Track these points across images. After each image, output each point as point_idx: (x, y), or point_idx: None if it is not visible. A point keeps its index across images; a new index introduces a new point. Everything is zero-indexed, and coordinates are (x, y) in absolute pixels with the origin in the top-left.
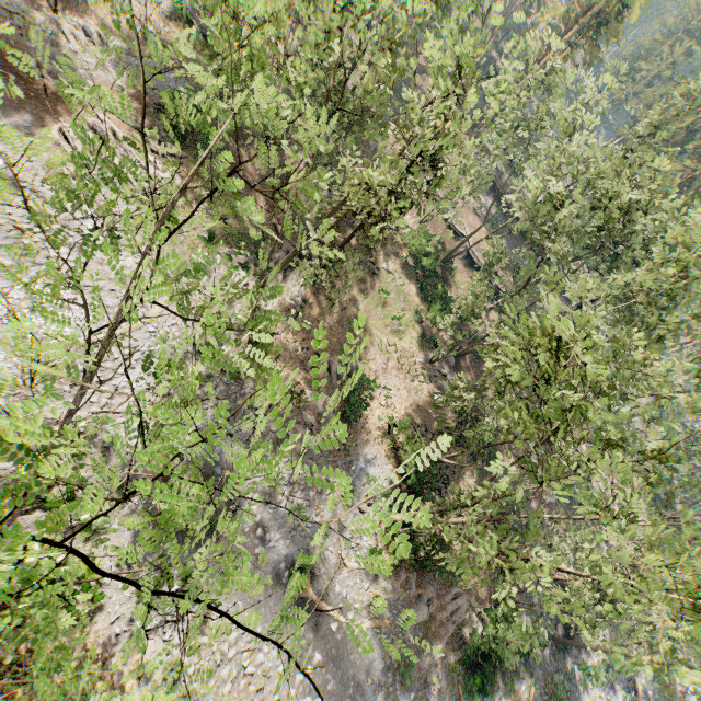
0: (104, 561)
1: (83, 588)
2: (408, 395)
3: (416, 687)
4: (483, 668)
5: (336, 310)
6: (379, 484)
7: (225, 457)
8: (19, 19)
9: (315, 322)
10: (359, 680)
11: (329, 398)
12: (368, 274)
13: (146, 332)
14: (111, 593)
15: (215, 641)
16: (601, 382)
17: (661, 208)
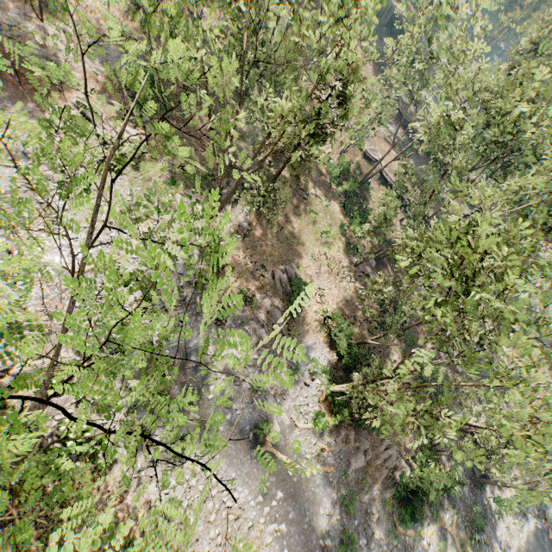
0: (115, 428)
1: (102, 448)
2: (338, 293)
3: (359, 516)
4: (413, 502)
5: (276, 230)
6: (319, 363)
7: (197, 348)
8: (16, 30)
9: (260, 241)
10: (313, 512)
11: (274, 299)
12: (299, 199)
13: (130, 258)
14: (122, 450)
15: (201, 484)
16: (492, 266)
17: (546, 116)
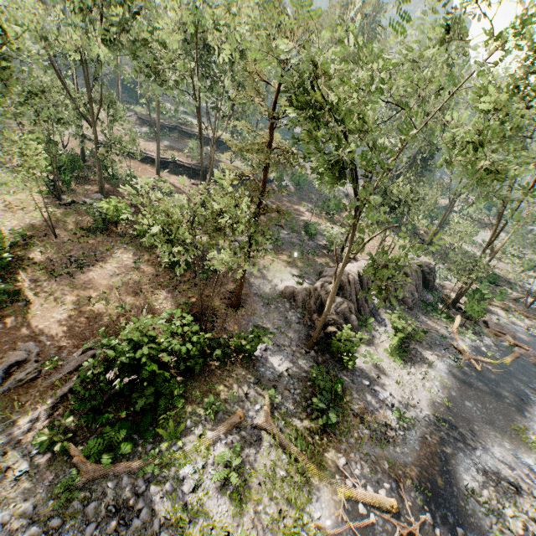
0: None
1: None
2: (19, 223)
3: None
4: (135, 405)
5: None
6: None
7: None
8: None
9: None
10: None
11: None
12: None
13: None
14: None
15: None
16: None
17: None
